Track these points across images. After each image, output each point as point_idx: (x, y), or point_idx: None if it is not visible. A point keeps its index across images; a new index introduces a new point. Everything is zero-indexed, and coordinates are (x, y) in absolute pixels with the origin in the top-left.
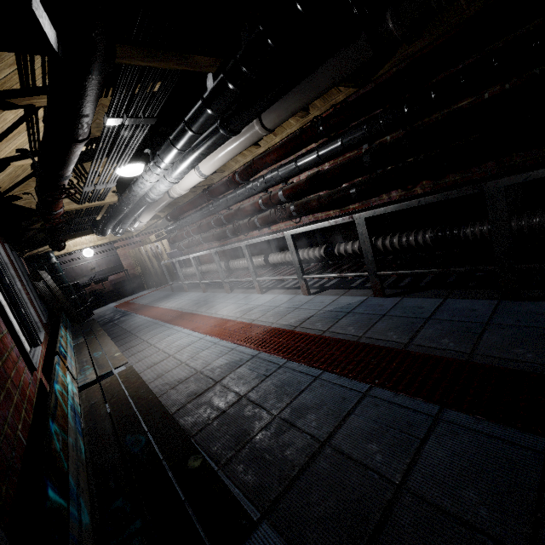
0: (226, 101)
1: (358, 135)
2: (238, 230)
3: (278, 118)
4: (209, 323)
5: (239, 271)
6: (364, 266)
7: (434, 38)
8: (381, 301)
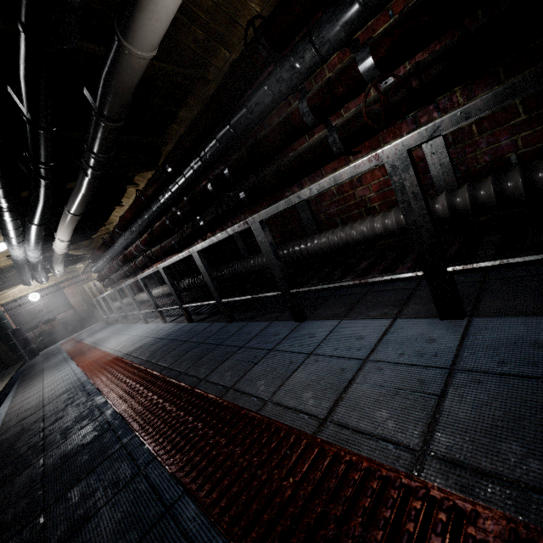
0: (6, 217)
1: (159, 205)
2: (132, 270)
3: (76, 209)
4: (92, 356)
5: (146, 302)
6: None
7: (174, 144)
8: (188, 327)
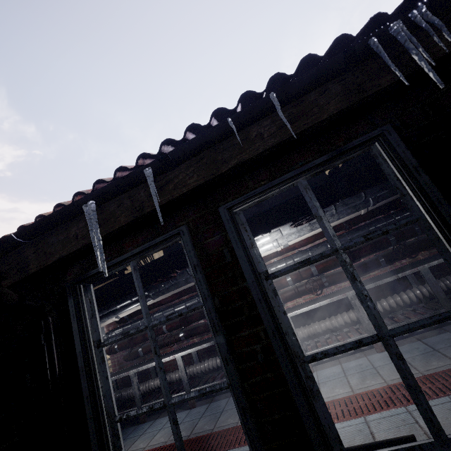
0: None
1: (381, 226)
2: None
3: (378, 204)
4: None
5: None
6: (396, 319)
7: None
8: None
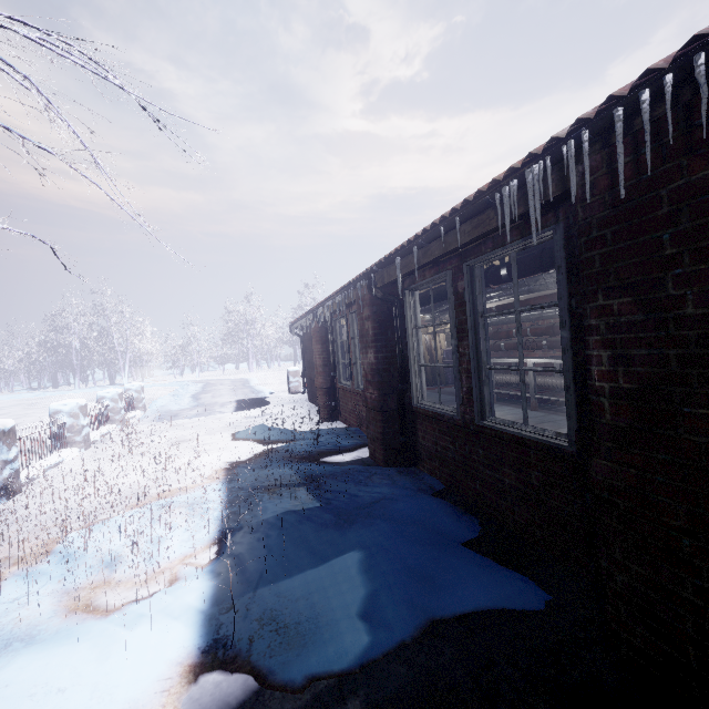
0: None
1: None
2: None
3: None
4: None
5: None
6: None
7: None
8: None
